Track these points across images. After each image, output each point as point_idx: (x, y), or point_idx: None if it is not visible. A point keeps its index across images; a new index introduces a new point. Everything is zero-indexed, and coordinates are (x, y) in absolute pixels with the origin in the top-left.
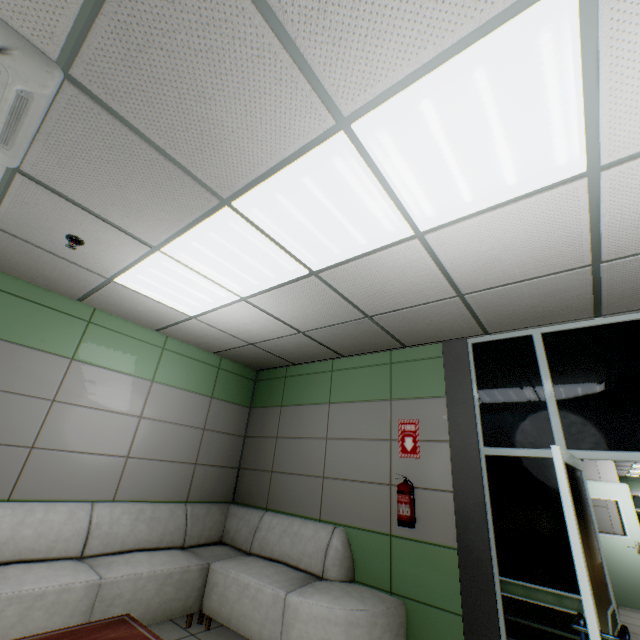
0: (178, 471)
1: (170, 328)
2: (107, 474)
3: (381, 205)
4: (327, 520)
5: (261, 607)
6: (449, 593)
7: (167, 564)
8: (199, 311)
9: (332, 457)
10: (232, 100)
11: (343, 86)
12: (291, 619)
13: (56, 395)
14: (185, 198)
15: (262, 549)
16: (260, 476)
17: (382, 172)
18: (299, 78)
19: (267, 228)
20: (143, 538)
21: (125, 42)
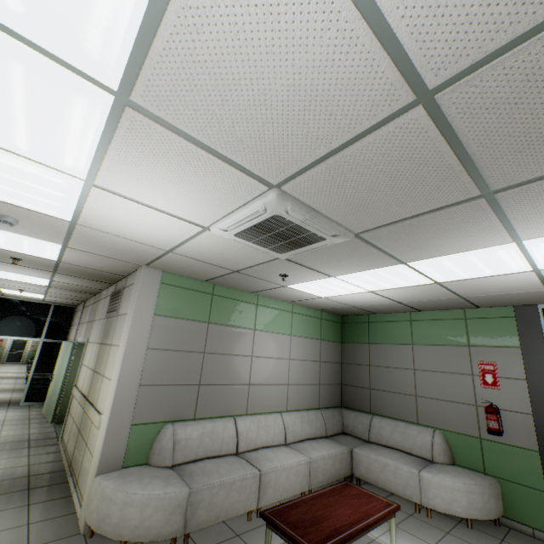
0: (311, 390)
1: (299, 301)
2: (281, 396)
3: (517, 262)
4: (424, 424)
5: (401, 477)
6: (533, 478)
7: (332, 449)
8: (330, 295)
9: (421, 383)
10: (450, 238)
11: (530, 233)
12: (426, 486)
13: (252, 353)
14: (378, 263)
15: (378, 440)
16: (360, 391)
17: (529, 253)
18: (502, 232)
19: (422, 270)
20: (308, 432)
21: (405, 228)
